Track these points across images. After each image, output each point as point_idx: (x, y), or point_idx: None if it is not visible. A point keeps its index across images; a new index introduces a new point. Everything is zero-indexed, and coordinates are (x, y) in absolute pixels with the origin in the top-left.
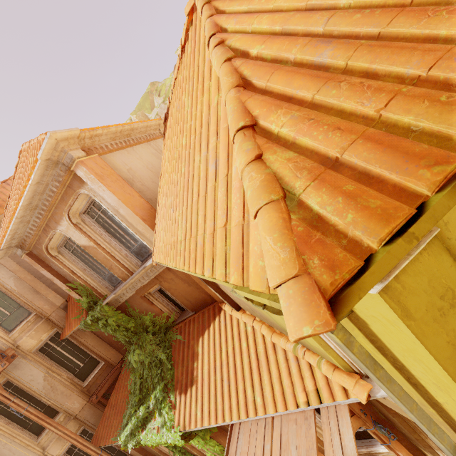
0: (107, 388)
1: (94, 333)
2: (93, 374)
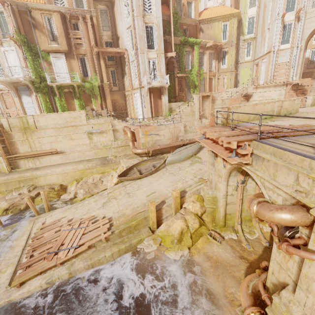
0: None
1: None
2: None
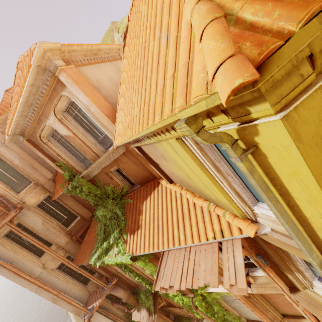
0: (83, 233)
1: (73, 198)
2: (73, 223)
